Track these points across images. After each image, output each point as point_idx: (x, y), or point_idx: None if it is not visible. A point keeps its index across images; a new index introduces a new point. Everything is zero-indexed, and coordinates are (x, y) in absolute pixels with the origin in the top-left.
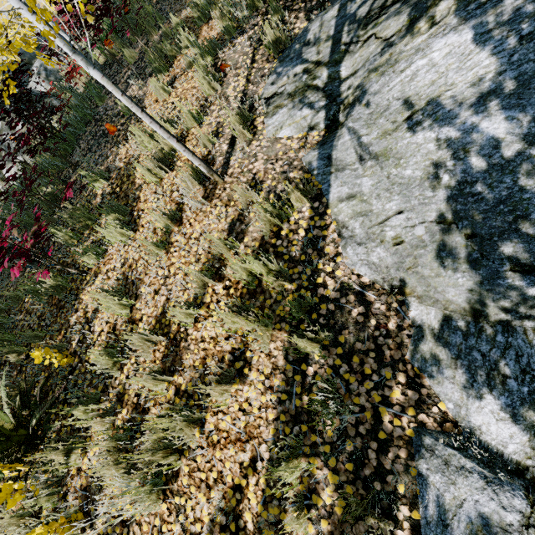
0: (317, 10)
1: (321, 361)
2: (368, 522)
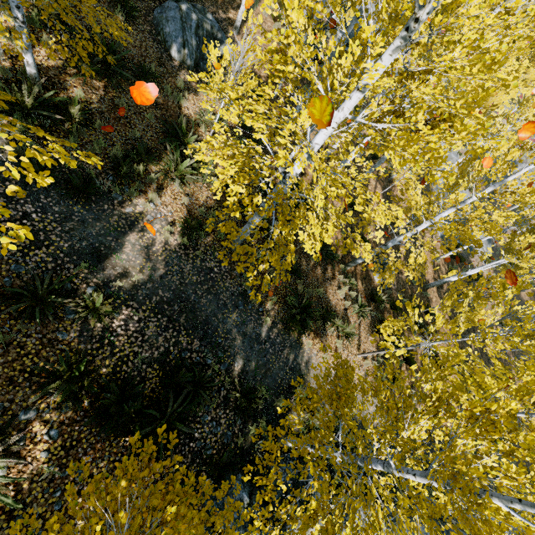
0: None
1: None
2: None
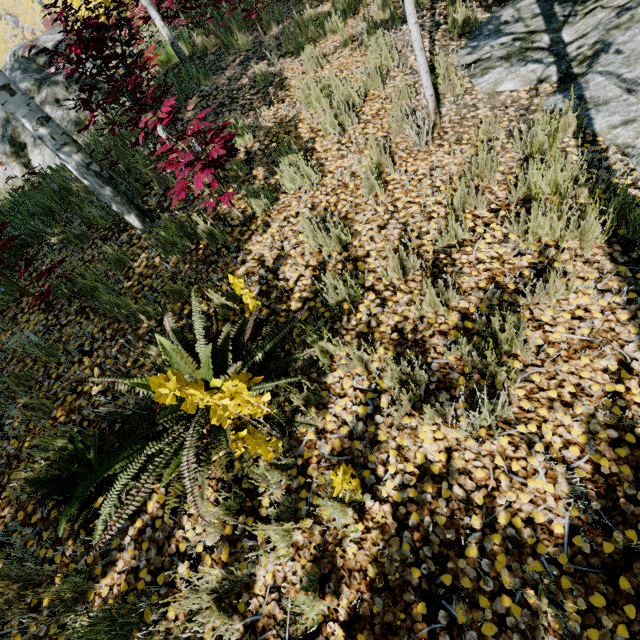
0: (497, 6)
1: None
2: None
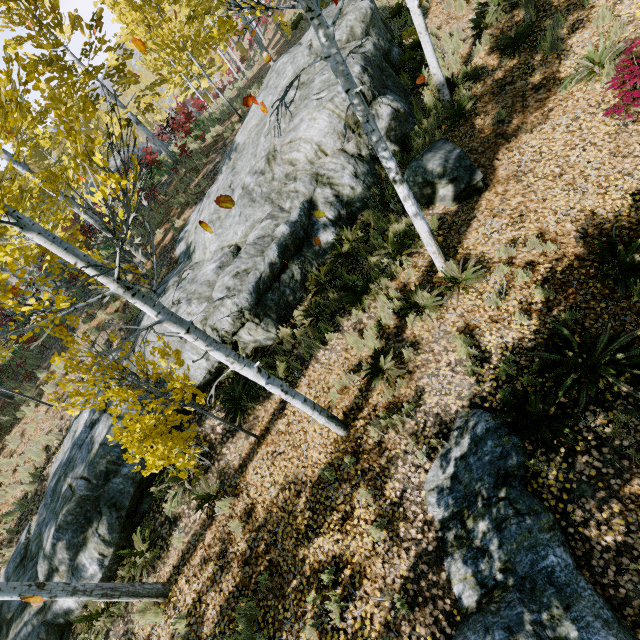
0: None
1: (32, 492)
2: (6, 532)
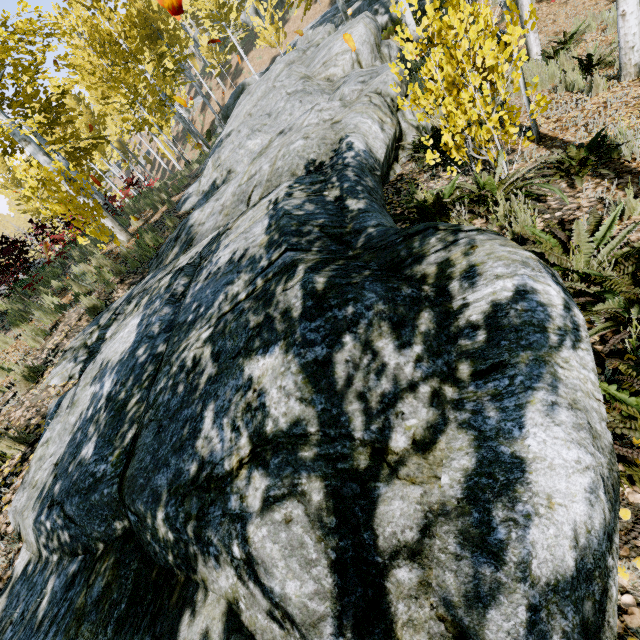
0: (136, 284)
1: None
2: None
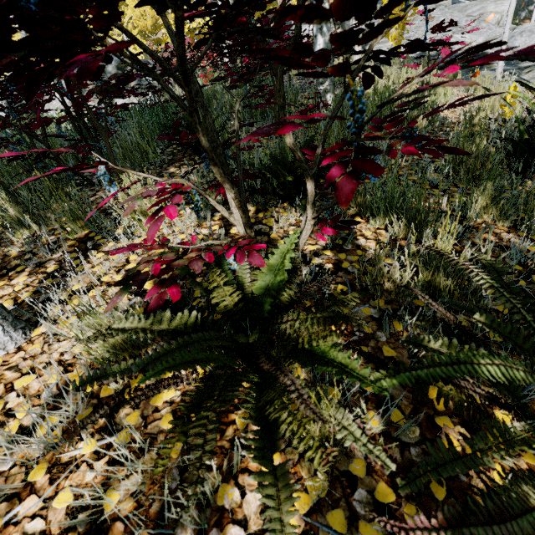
0: None
1: None
2: None
